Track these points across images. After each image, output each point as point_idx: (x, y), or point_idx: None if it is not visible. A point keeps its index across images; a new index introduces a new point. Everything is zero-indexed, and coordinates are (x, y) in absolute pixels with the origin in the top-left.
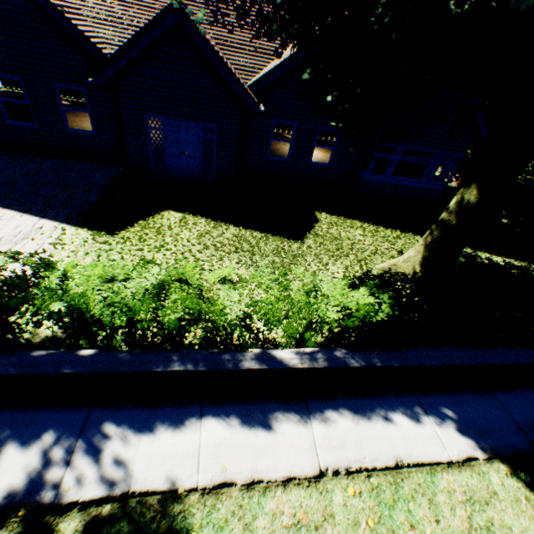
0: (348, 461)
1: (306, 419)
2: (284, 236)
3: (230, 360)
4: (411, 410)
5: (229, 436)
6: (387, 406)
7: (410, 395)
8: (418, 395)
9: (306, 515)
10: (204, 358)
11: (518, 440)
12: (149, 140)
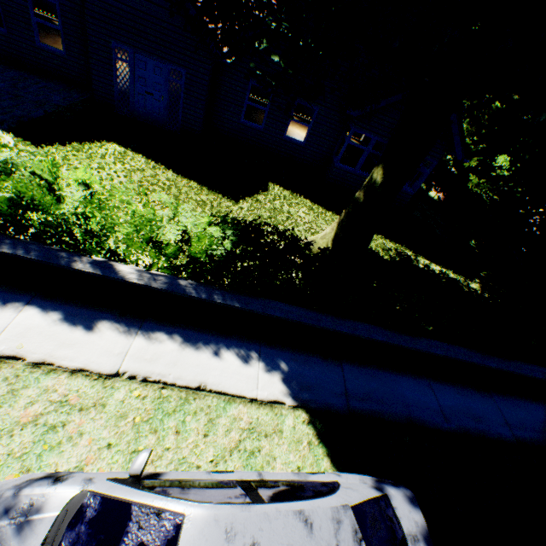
0: (151, 373)
1: (133, 333)
2: (220, 193)
3: (65, 257)
4: (246, 354)
5: (44, 325)
6: (224, 345)
7: (255, 343)
8: (262, 345)
9: (78, 398)
10: (38, 249)
11: (337, 402)
12: (115, 71)
